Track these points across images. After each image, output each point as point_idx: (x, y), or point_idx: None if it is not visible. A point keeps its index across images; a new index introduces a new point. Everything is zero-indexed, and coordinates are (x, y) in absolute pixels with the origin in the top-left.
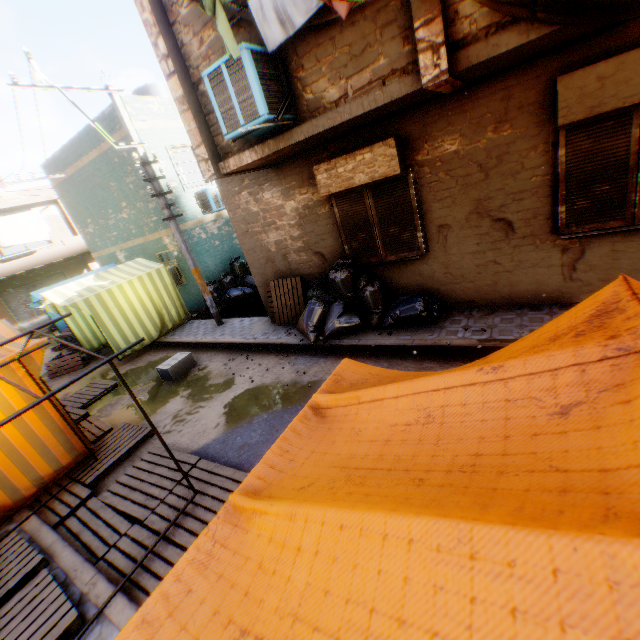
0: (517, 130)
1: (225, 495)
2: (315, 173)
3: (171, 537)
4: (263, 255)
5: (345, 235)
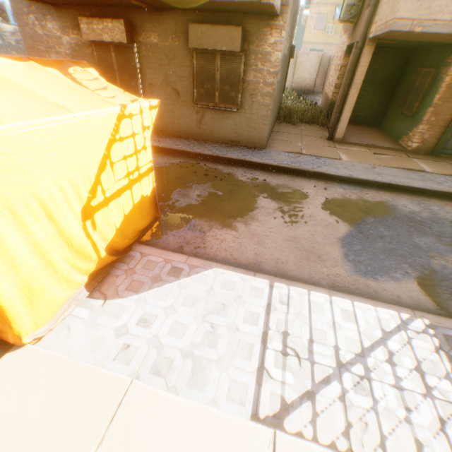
0: (181, 44)
1: None
2: (80, 23)
3: None
4: None
5: (101, 73)
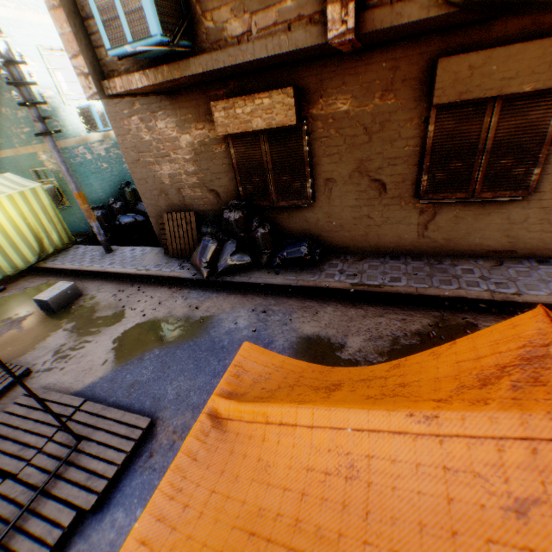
0: (400, 101)
1: (113, 440)
2: (212, 110)
3: (51, 491)
4: (156, 186)
5: (240, 177)
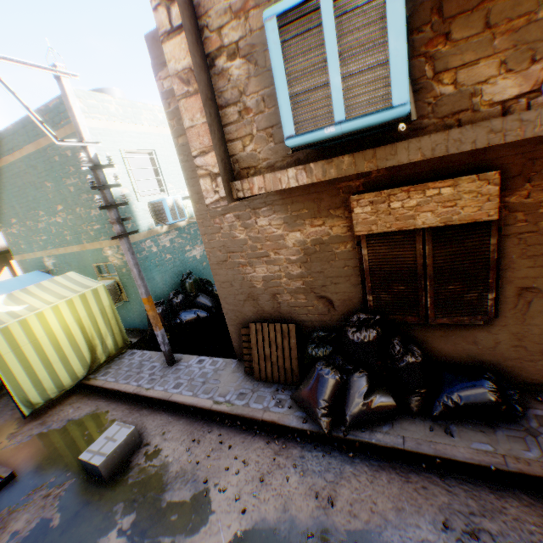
0: None
1: None
2: (352, 204)
3: None
4: (243, 290)
5: (372, 283)
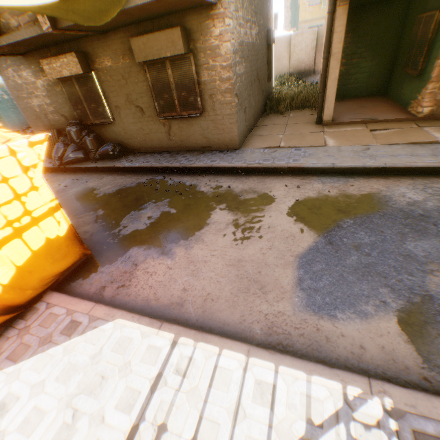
0: (132, 61)
1: None
2: (43, 65)
3: None
4: (34, 113)
5: (73, 106)
